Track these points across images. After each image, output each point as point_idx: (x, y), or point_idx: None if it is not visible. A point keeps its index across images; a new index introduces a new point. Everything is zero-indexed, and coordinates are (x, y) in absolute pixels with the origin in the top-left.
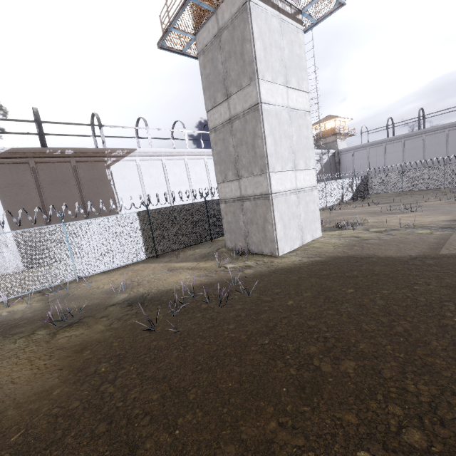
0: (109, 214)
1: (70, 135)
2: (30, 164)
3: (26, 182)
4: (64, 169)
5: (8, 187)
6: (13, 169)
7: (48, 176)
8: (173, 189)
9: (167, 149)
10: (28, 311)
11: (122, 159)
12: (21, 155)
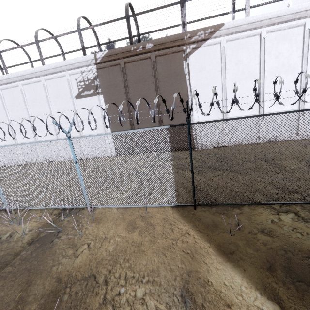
0: (180, 114)
1: (161, 29)
2: (121, 65)
3: (118, 83)
4: (145, 67)
5: (108, 88)
6: (111, 71)
7: (133, 75)
8: (269, 79)
9: (274, 11)
10: (2, 253)
11: (203, 43)
12: (114, 57)
